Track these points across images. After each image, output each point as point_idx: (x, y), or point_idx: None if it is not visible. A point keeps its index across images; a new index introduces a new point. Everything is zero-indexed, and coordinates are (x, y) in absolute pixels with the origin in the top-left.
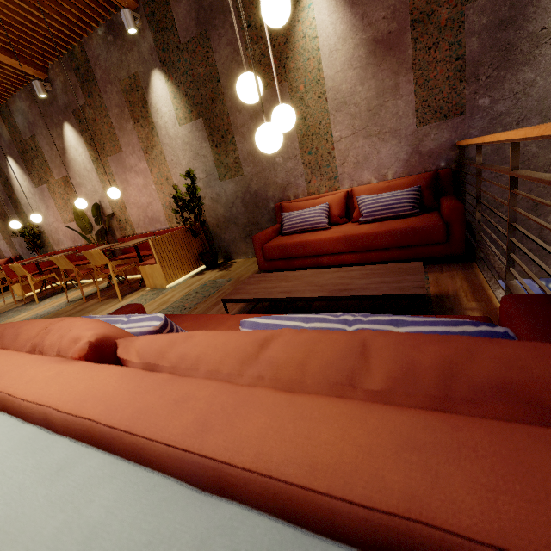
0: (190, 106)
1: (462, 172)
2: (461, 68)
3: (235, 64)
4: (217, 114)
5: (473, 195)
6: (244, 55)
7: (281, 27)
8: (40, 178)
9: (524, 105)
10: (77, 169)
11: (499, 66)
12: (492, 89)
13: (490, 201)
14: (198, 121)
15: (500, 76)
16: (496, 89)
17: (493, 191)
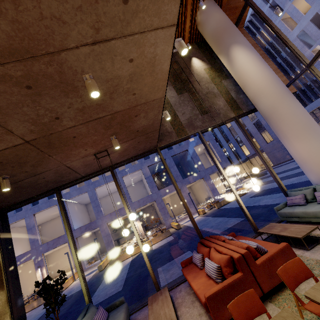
0: None
1: None
2: None
3: None
4: None
5: None
6: None
7: None
8: None
9: None
10: None
11: None
12: None
13: None
14: None
15: None
16: None
17: None
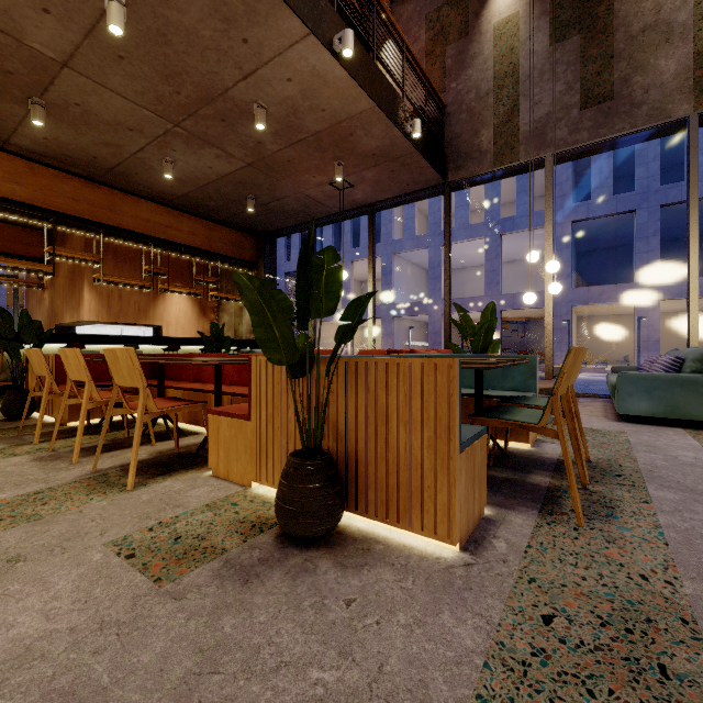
0: None
1: (443, 119)
2: (445, 72)
3: None
4: None
5: (432, 110)
6: None
7: None
8: None
9: (469, 85)
10: None
11: (459, 70)
12: (456, 80)
13: (456, 134)
14: None
15: (460, 74)
16: (458, 79)
17: (458, 128)
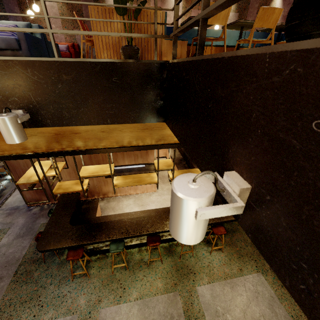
0: (237, 7)
1: None
2: None
3: (255, 2)
4: (243, 14)
5: None
6: (258, 1)
7: (269, 0)
8: (137, 0)
9: None
10: (170, 6)
11: None
12: None
13: None
14: (237, 14)
15: None
16: None
17: None
